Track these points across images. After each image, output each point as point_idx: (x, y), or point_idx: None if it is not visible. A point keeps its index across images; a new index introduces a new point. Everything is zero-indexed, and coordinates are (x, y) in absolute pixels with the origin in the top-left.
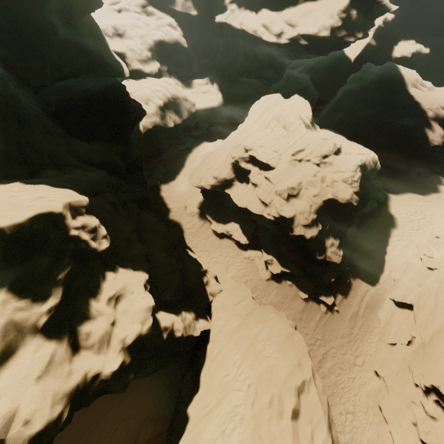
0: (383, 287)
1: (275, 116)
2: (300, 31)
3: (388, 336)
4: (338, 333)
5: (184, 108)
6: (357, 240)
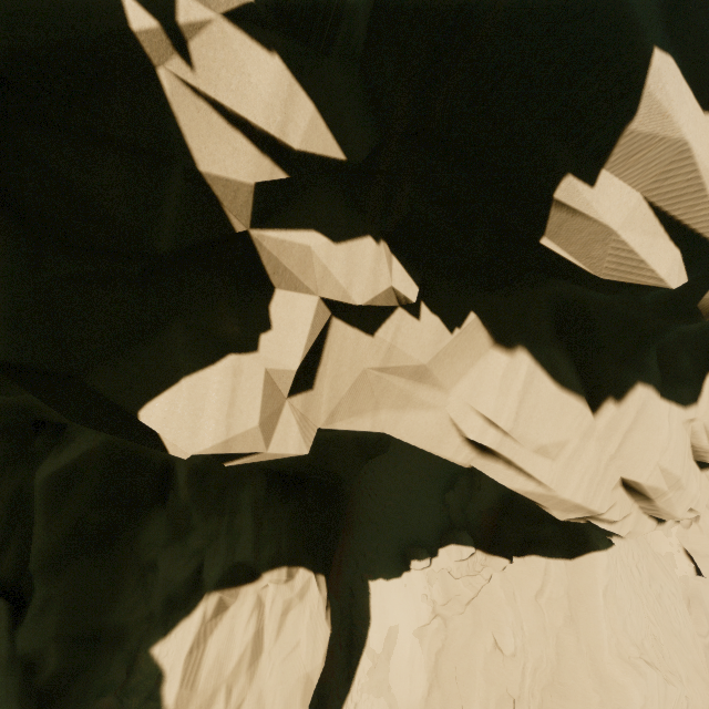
0: None
1: None
2: None
3: None
4: None
5: None
6: None
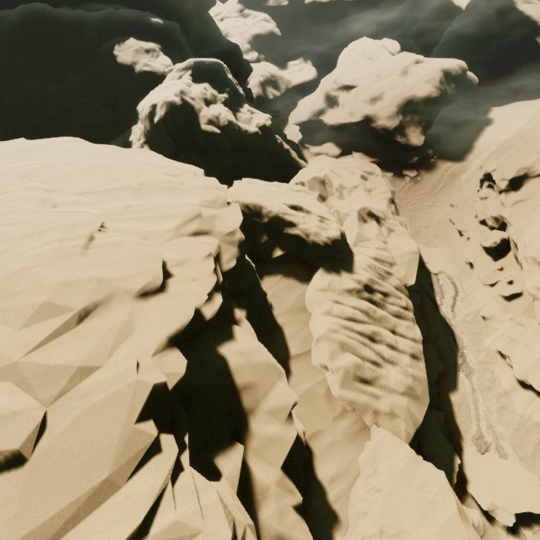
0: (468, 161)
1: (360, 52)
2: None
3: (466, 186)
4: (419, 192)
5: (281, 84)
6: (447, 139)
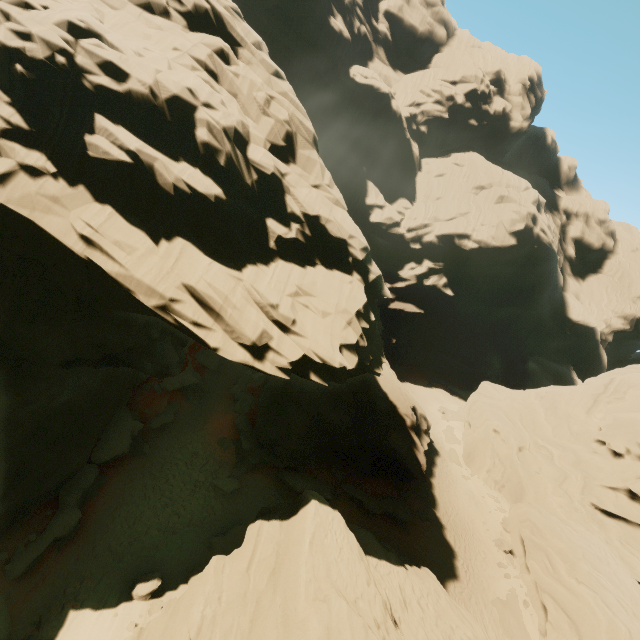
0: None
1: None
2: (311, 354)
3: None
4: None
5: None
6: None
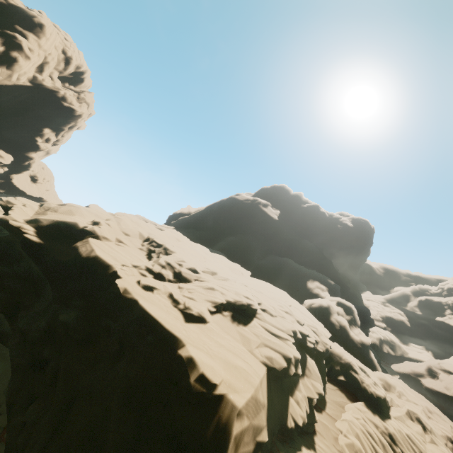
0: None
1: None
2: None
3: None
4: None
5: (397, 350)
6: None
